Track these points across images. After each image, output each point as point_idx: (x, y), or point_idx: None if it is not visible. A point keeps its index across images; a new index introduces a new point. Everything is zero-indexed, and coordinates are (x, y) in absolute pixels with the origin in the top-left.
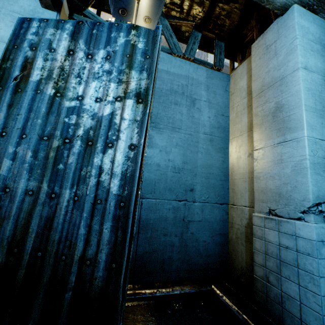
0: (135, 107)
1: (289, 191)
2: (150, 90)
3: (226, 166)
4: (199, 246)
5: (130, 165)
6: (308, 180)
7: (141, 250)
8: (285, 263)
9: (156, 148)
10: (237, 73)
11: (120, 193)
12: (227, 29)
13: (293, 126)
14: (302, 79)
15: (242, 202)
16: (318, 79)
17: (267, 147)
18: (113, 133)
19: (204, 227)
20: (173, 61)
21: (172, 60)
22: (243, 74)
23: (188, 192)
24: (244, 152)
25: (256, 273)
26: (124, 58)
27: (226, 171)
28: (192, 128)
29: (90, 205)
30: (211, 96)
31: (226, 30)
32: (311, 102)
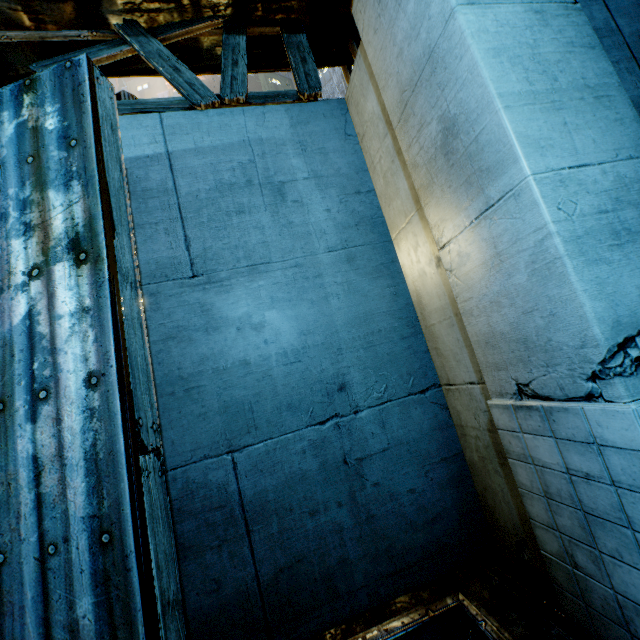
0: (77, 278)
1: (543, 330)
2: (97, 221)
3: (405, 302)
4: (402, 507)
5: (100, 429)
6: (575, 289)
7: (269, 568)
8: (598, 519)
9: (227, 326)
10: (354, 87)
11: (93, 510)
12: (299, 1)
13: (493, 160)
14: (472, 32)
15: (463, 376)
16: (516, 17)
17: (461, 232)
18: (43, 361)
19: (400, 459)
20: (204, 121)
21: (200, 121)
22: (365, 85)
23: (335, 395)
24: (426, 258)
25: (545, 547)
26: (23, 168)
27: (409, 314)
28: (296, 250)
29: (36, 566)
30: (317, 162)
31: (298, 4)
32: (516, 82)
